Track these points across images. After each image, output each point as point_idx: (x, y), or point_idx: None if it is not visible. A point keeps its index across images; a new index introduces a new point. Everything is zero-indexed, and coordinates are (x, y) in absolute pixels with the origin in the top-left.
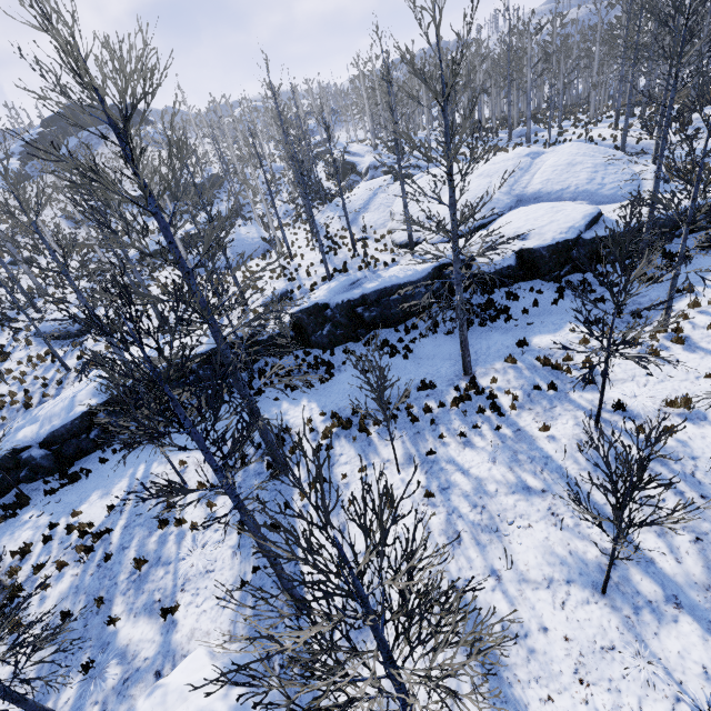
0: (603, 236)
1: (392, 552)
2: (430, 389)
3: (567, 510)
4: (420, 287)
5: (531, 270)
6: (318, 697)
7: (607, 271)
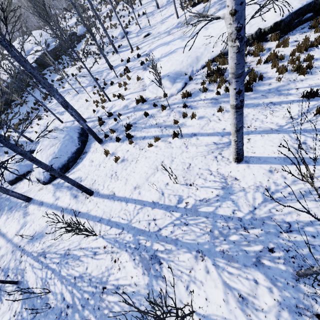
0: (53, 48)
1: (45, 121)
2: (37, 103)
3: (71, 92)
4: (13, 84)
5: (43, 66)
6: (3, 80)
7: (61, 57)
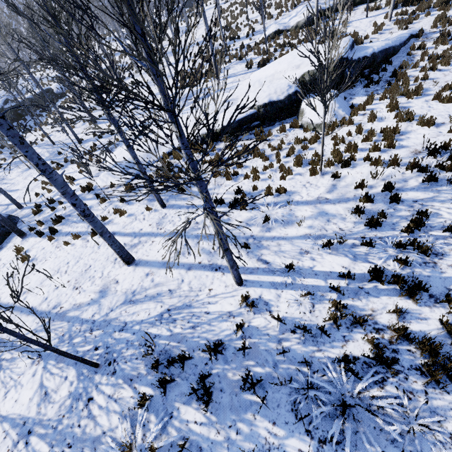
0: (13, 106)
1: None
2: None
3: (22, 165)
4: None
5: None
6: None
7: (24, 117)
